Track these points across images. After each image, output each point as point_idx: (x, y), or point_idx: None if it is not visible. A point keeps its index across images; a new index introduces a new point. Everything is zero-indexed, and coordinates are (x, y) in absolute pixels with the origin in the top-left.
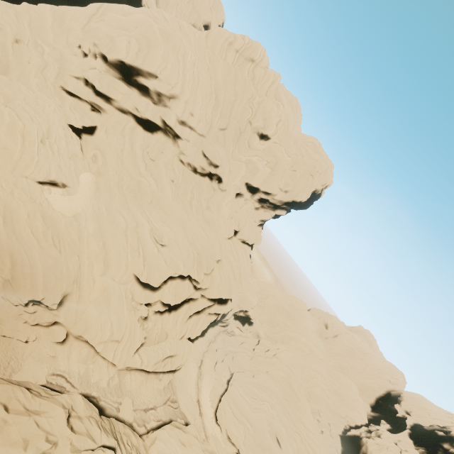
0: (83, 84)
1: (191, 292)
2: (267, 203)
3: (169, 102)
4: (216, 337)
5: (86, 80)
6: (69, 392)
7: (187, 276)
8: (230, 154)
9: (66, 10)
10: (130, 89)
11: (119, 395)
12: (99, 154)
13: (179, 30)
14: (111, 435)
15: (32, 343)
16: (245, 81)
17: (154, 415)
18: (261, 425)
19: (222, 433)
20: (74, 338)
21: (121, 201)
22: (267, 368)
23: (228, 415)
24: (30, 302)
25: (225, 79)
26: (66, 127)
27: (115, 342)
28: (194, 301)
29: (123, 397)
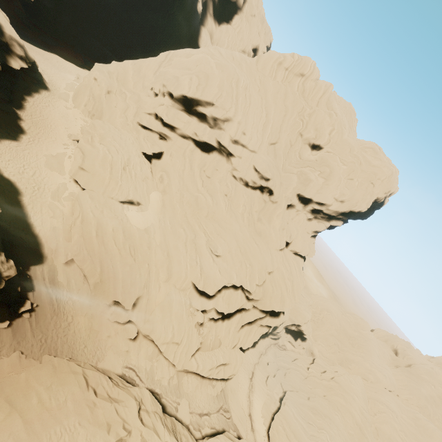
0: (154, 118)
1: (243, 302)
2: (321, 214)
3: (223, 125)
4: (266, 349)
5: (156, 115)
6: (138, 385)
7: (240, 286)
8: (280, 166)
9: (143, 62)
10: (190, 117)
11: (177, 395)
12: (165, 175)
13: (233, 61)
14: (173, 434)
15: (112, 337)
16: (295, 96)
17: (208, 421)
18: None
19: None
20: (142, 336)
21: (182, 215)
22: (324, 392)
23: (282, 437)
24: (112, 302)
25: (275, 97)
26: (141, 155)
27: (175, 344)
28: (246, 311)
29: (180, 398)
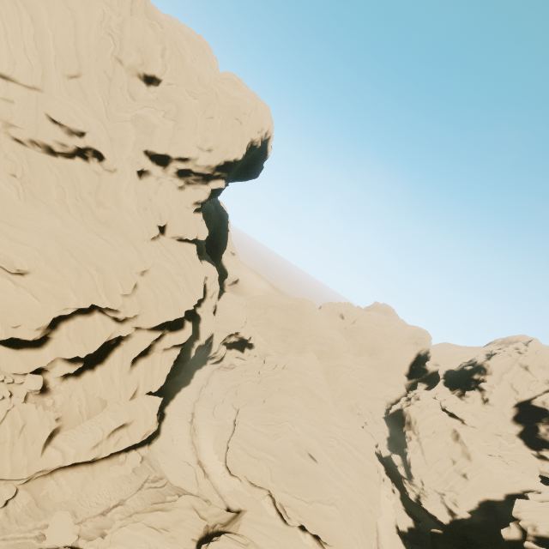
0: None
1: (111, 329)
2: (192, 176)
3: None
4: (208, 379)
5: None
6: None
7: (94, 308)
8: (103, 114)
9: None
10: None
11: (40, 517)
12: None
13: None
14: None
15: None
16: None
17: (123, 511)
18: (286, 450)
19: (242, 482)
20: None
21: None
22: (278, 385)
23: (242, 459)
24: None
25: None
26: None
27: None
28: (127, 340)
29: (49, 516)
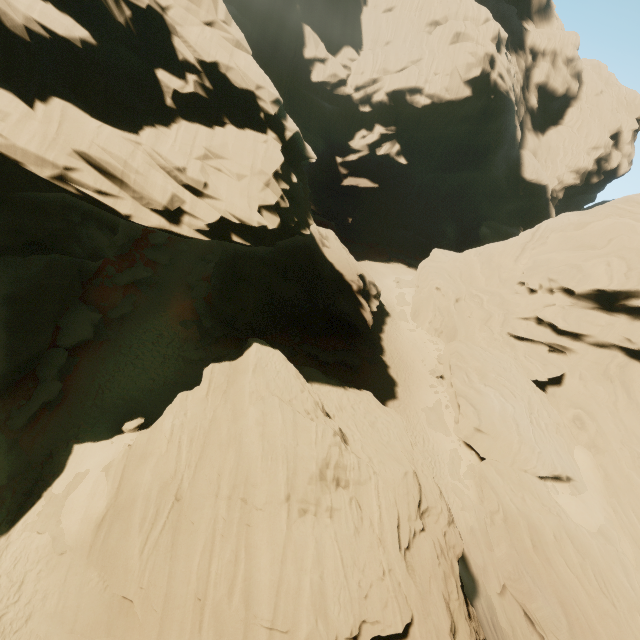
0: (534, 324)
1: None
2: None
3: None
4: None
5: (538, 318)
6: None
7: None
8: None
9: (492, 249)
10: (612, 316)
11: None
12: (585, 416)
13: None
14: None
15: None
16: None
17: None
18: None
19: None
20: None
21: None
22: None
23: None
24: None
25: None
26: (535, 387)
27: None
28: None
29: None
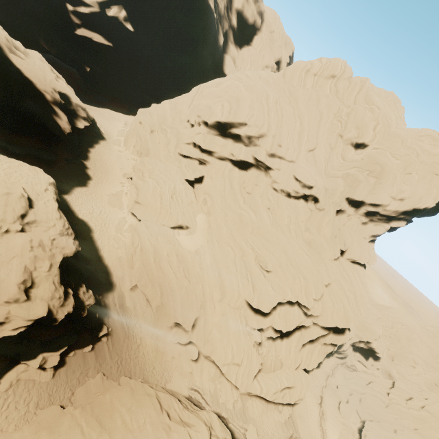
0: (192, 147)
1: (301, 319)
2: (377, 216)
3: (258, 141)
4: (333, 370)
5: (194, 143)
6: (204, 408)
7: (295, 301)
8: (322, 172)
9: (178, 99)
10: (225, 140)
11: (244, 420)
12: (208, 198)
13: (259, 80)
14: None
15: (176, 358)
16: (328, 98)
17: None
18: None
19: None
20: (203, 357)
21: (228, 233)
22: (413, 424)
23: None
24: (173, 324)
25: (307, 104)
26: (184, 182)
27: (236, 366)
28: (306, 328)
29: (247, 423)
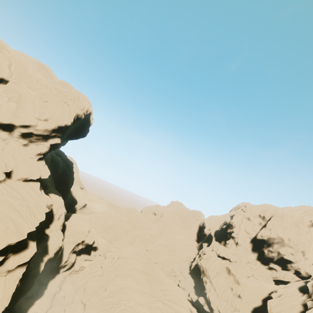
0: None
1: None
2: (34, 136)
3: None
4: (61, 285)
5: None
6: None
7: None
8: None
9: None
10: None
11: None
12: None
13: None
14: None
15: None
16: None
17: None
18: None
19: None
20: None
21: None
22: (115, 273)
23: None
24: None
25: None
26: None
27: None
28: None
29: None
